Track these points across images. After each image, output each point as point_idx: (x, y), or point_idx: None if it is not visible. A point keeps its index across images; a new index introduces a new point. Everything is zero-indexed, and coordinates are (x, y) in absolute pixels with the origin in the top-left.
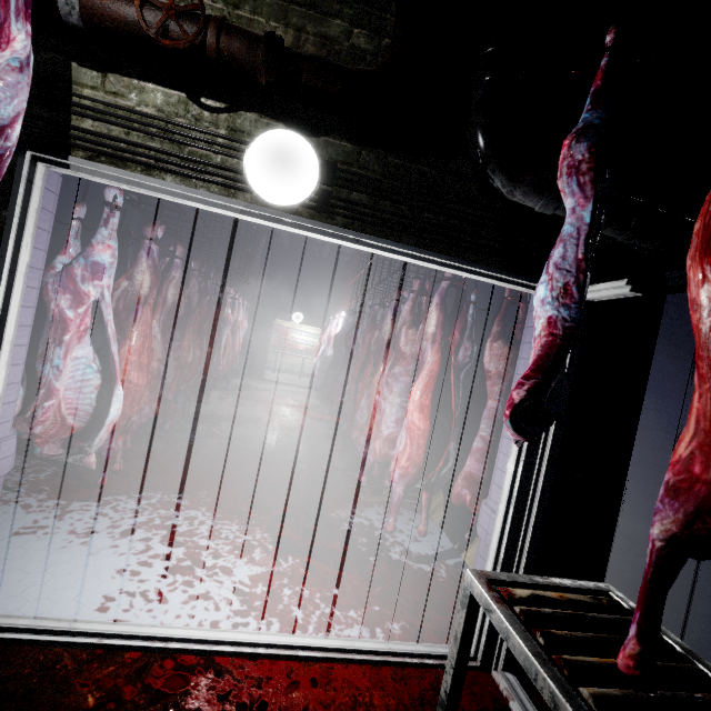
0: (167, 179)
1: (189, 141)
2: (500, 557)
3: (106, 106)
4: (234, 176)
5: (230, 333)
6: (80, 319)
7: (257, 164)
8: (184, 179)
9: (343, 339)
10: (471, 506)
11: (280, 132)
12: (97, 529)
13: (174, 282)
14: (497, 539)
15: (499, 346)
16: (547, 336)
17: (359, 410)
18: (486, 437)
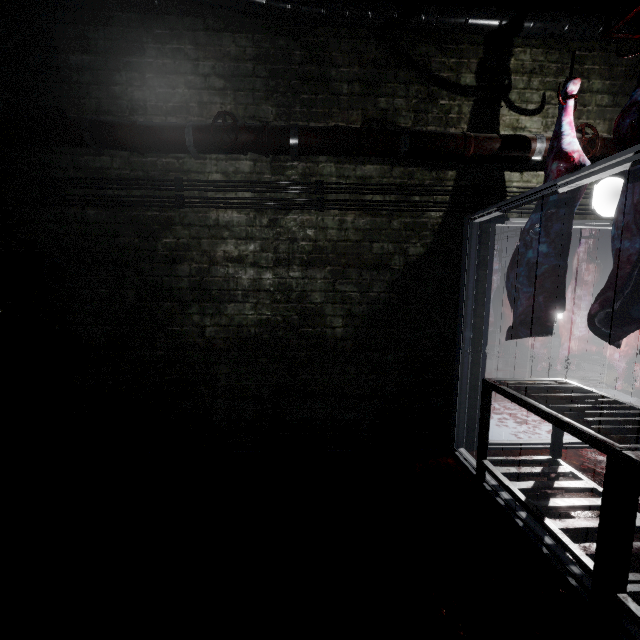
0: None
1: None
2: None
3: (523, 189)
4: (585, 207)
5: None
6: None
7: (604, 200)
8: None
9: None
10: None
11: (613, 180)
12: None
13: None
14: None
15: None
16: None
17: None
18: None
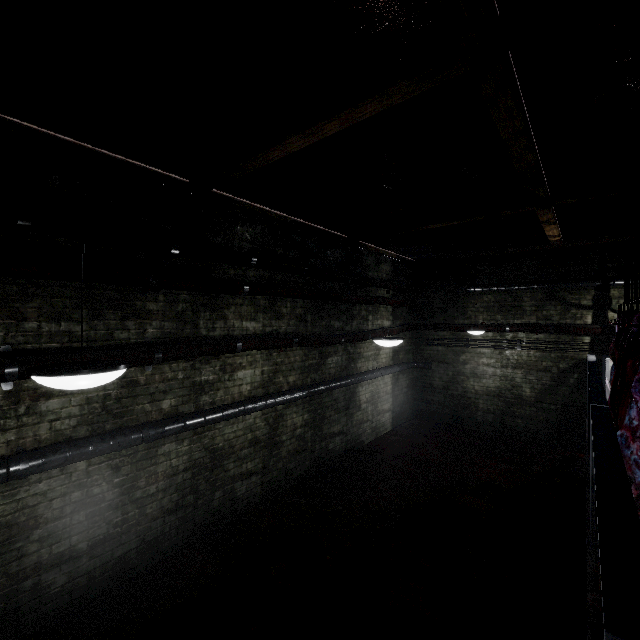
0: None
1: None
2: None
3: None
4: None
5: None
6: None
7: None
8: None
9: None
10: None
11: None
12: None
13: None
14: None
15: None
16: None
17: None
18: None
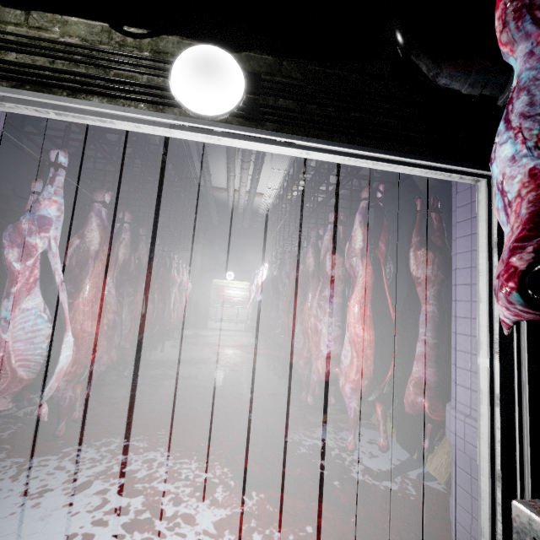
0: (93, 101)
1: (114, 65)
2: (496, 469)
3: (29, 39)
4: (161, 93)
5: (177, 292)
6: (30, 271)
7: (182, 75)
8: (111, 100)
9: (270, 283)
10: (432, 412)
11: (202, 45)
12: (52, 486)
13: (124, 243)
14: (487, 447)
15: (423, 252)
16: (534, 188)
17: (295, 336)
18: (428, 340)
